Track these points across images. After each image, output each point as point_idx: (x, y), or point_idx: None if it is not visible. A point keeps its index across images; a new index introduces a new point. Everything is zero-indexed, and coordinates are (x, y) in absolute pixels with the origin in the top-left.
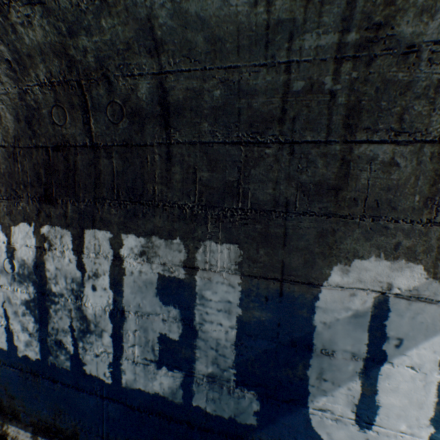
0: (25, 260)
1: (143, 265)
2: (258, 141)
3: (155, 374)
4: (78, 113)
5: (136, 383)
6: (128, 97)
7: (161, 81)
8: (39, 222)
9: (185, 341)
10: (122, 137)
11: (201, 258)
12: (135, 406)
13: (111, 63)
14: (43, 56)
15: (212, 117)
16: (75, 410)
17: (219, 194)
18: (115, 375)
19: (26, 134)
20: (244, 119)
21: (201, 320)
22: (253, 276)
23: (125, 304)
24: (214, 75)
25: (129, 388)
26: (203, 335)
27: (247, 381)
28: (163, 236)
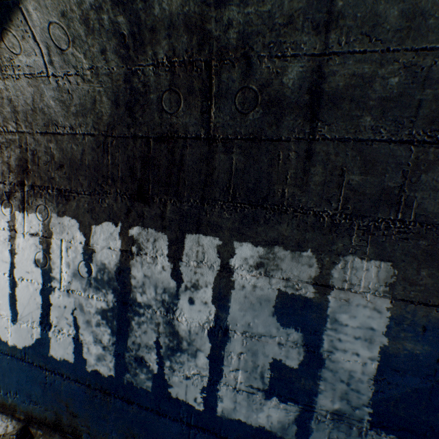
0: (106, 264)
1: (258, 279)
2: (436, 141)
3: (261, 404)
4: (197, 99)
5: (235, 413)
6: (269, 83)
7: (320, 64)
8: (127, 222)
9: (306, 370)
10: (249, 129)
11: (339, 275)
12: (230, 438)
13: (257, 41)
14: (170, 29)
15: (378, 110)
16: (153, 437)
17: (372, 202)
18: (209, 402)
19: (123, 122)
20: (423, 113)
21: (331, 347)
22: (408, 300)
23: (230, 322)
24: (397, 58)
25: (225, 418)
26: (331, 364)
27: (386, 423)
28: (290, 246)
